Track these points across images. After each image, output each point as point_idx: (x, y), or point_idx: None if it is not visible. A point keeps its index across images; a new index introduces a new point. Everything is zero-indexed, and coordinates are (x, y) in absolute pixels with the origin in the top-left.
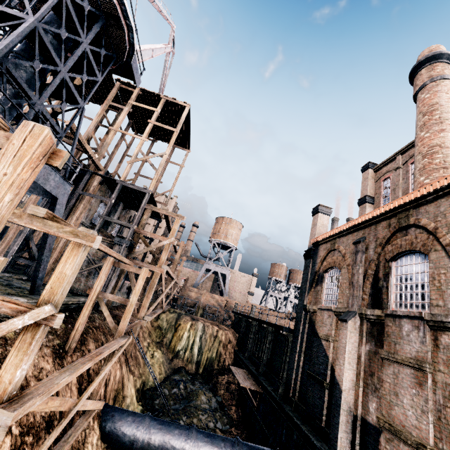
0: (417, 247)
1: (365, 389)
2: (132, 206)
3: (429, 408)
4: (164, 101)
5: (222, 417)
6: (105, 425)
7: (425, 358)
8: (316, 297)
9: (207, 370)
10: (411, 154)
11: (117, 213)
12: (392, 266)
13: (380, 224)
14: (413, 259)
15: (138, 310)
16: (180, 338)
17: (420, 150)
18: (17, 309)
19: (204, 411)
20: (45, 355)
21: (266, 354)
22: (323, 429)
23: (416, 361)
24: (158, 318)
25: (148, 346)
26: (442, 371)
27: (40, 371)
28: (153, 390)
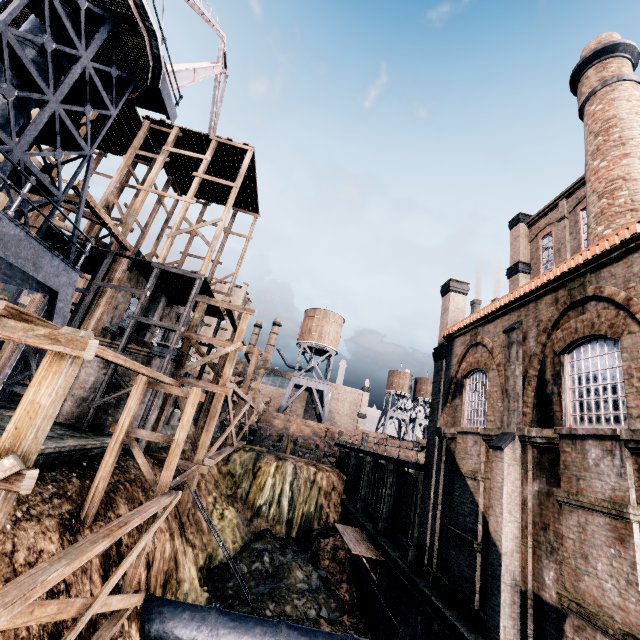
0: (601, 330)
1: (536, 550)
2: (179, 300)
3: (638, 578)
4: (215, 144)
5: (328, 600)
6: (150, 627)
7: (627, 500)
8: (455, 415)
9: (303, 532)
10: (581, 196)
11: (158, 311)
12: (565, 361)
13: (542, 300)
14: (596, 349)
15: (195, 451)
16: (261, 487)
17: (595, 188)
18: None
19: (300, 594)
20: (46, 530)
21: (387, 503)
22: (477, 613)
23: (613, 505)
24: (228, 461)
25: (215, 502)
26: None
27: (38, 556)
28: (225, 567)
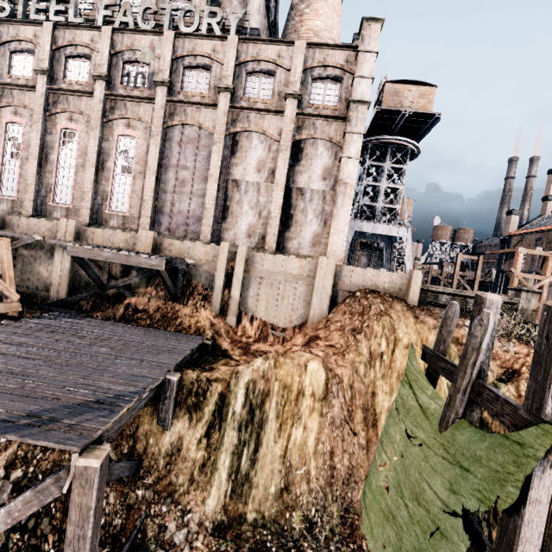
0: None
1: None
2: None
3: None
4: None
5: None
6: None
7: None
8: (510, 265)
9: None
10: None
11: None
12: None
13: (550, 233)
14: None
15: None
16: None
17: None
18: (458, 282)
19: None
20: None
21: None
22: None
23: None
24: None
25: None
26: None
27: None
28: None
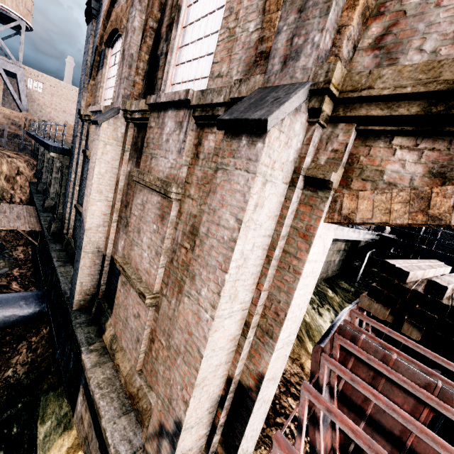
0: None
1: (118, 224)
2: None
3: (163, 250)
4: None
5: None
6: None
7: (177, 178)
8: (95, 94)
9: None
10: None
11: None
12: (184, 3)
13: None
14: None
15: None
16: None
17: None
18: None
19: None
20: None
21: (55, 185)
22: None
23: (163, 184)
24: None
25: None
26: (192, 197)
27: None
28: None
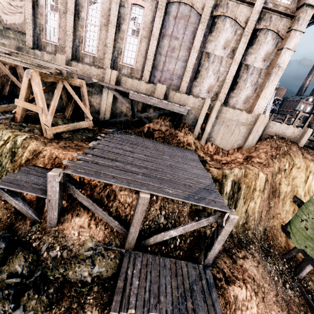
0: None
1: None
2: None
3: None
4: None
5: None
6: None
7: None
8: None
9: None
10: None
11: None
12: None
13: None
14: None
15: None
16: None
17: None
18: None
19: None
20: None
21: None
22: None
23: None
24: None
25: None
26: None
27: None
28: None
